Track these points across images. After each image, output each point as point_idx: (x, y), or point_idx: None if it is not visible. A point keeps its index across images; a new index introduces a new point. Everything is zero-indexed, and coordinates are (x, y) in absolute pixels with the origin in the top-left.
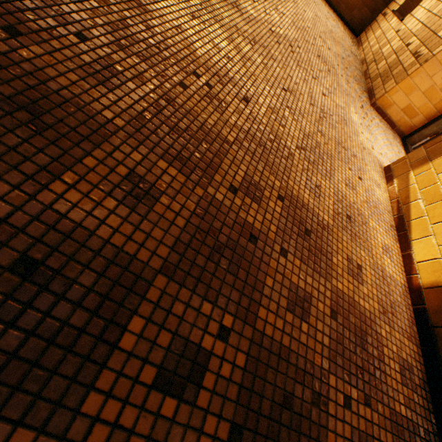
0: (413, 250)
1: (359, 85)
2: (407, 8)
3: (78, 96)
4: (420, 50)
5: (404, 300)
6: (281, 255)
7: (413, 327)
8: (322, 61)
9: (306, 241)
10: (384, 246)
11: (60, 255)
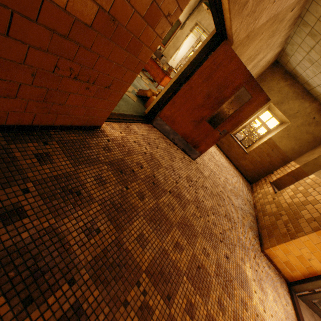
0: None
1: (252, 231)
2: (277, 183)
3: None
4: (288, 225)
5: None
6: None
7: None
8: (228, 218)
9: None
10: None
11: None
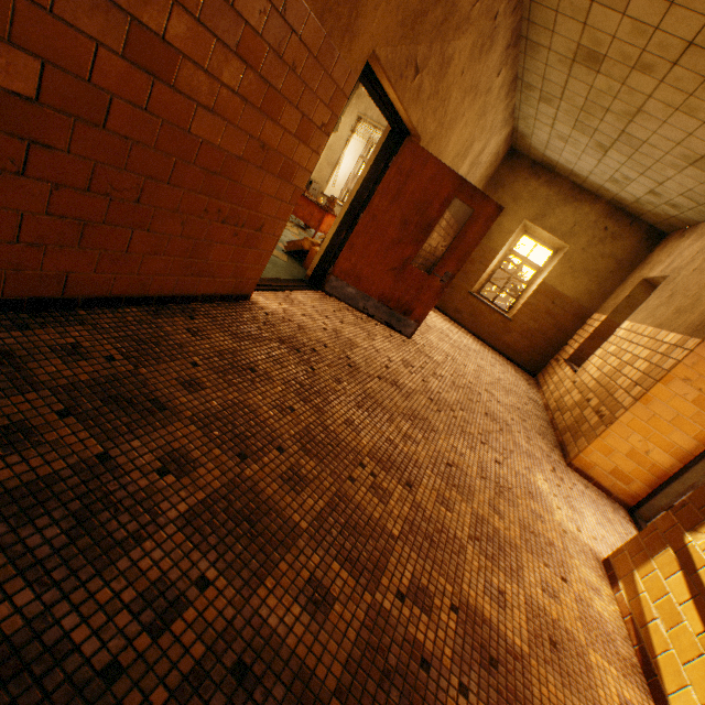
0: None
1: (545, 439)
2: (578, 357)
3: (277, 502)
4: (601, 408)
5: None
6: (461, 693)
7: None
8: (492, 418)
9: (492, 675)
10: (624, 702)
11: (261, 661)
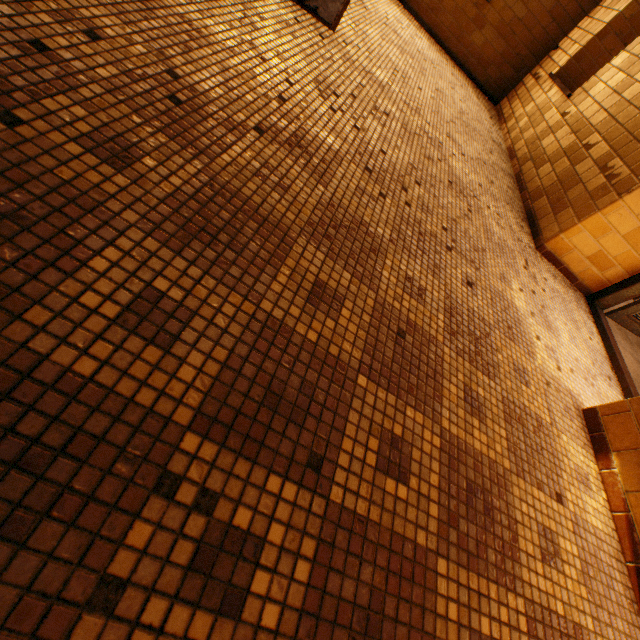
0: None
1: (514, 209)
2: (571, 71)
3: None
4: (612, 164)
5: None
6: None
7: None
8: (457, 190)
9: None
10: None
11: None
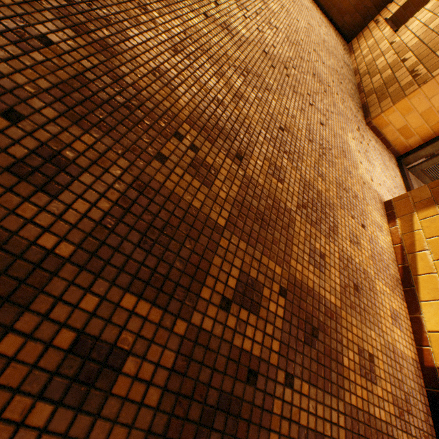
0: (422, 314)
1: (354, 101)
2: (399, 17)
3: None
4: (417, 68)
5: (417, 382)
6: (286, 384)
7: (428, 419)
8: (318, 79)
9: (313, 346)
10: (392, 313)
11: None
